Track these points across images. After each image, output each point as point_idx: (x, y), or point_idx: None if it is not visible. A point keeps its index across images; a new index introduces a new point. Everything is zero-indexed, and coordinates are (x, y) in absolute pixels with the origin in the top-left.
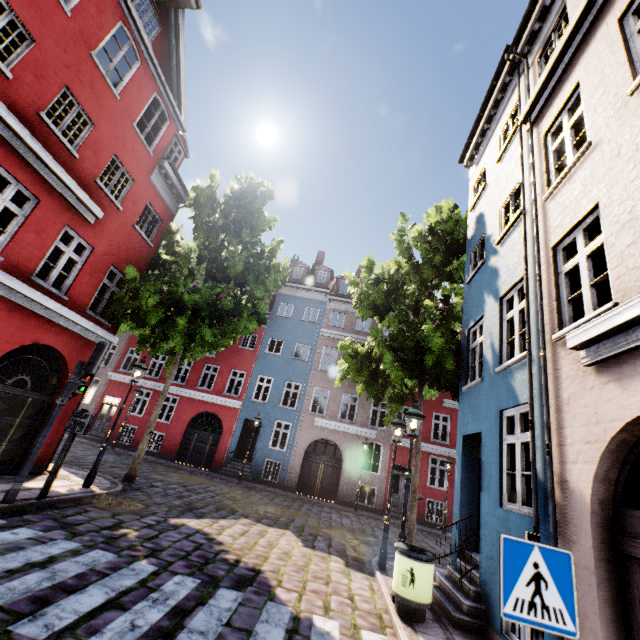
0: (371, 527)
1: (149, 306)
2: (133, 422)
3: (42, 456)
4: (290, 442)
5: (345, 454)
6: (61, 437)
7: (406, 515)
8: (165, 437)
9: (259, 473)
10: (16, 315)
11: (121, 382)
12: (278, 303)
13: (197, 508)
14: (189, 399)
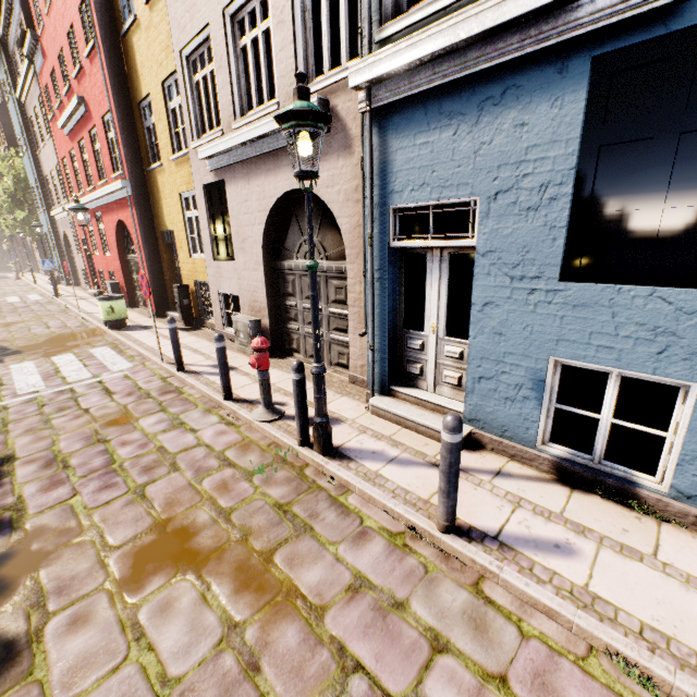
0: None
1: None
2: None
3: None
4: None
5: None
6: None
7: None
8: None
9: None
10: None
11: None
12: None
13: None
14: None
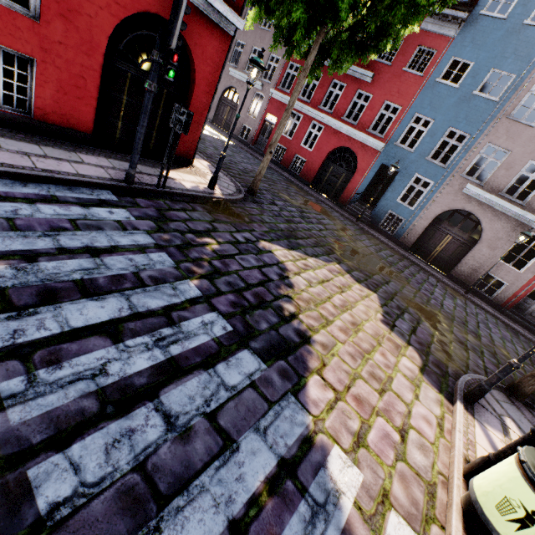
0: (476, 321)
1: None
2: (284, 143)
3: (186, 152)
4: (422, 202)
5: (485, 236)
6: (199, 138)
7: (529, 323)
8: (306, 163)
9: (378, 221)
10: None
11: (279, 101)
12: None
13: (296, 238)
14: (332, 130)
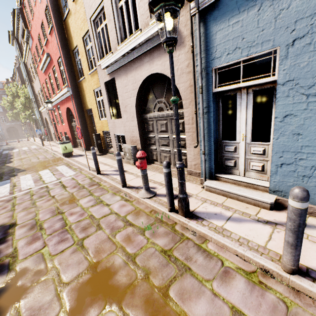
0: None
1: None
2: None
3: None
4: (2, 130)
5: (17, 128)
6: None
7: None
8: None
9: None
10: None
11: None
12: None
13: None
14: None
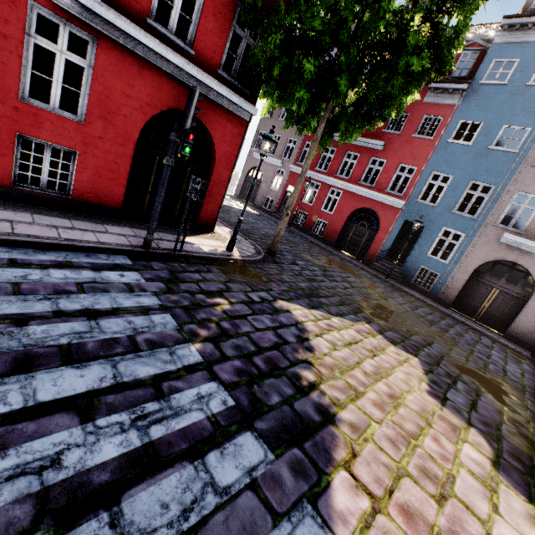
0: None
1: (271, 49)
2: (305, 209)
3: (208, 220)
4: (456, 255)
5: None
6: (219, 207)
7: None
8: (327, 226)
9: (410, 277)
10: (147, 73)
11: (298, 174)
12: (488, 62)
13: (318, 296)
14: (350, 194)
